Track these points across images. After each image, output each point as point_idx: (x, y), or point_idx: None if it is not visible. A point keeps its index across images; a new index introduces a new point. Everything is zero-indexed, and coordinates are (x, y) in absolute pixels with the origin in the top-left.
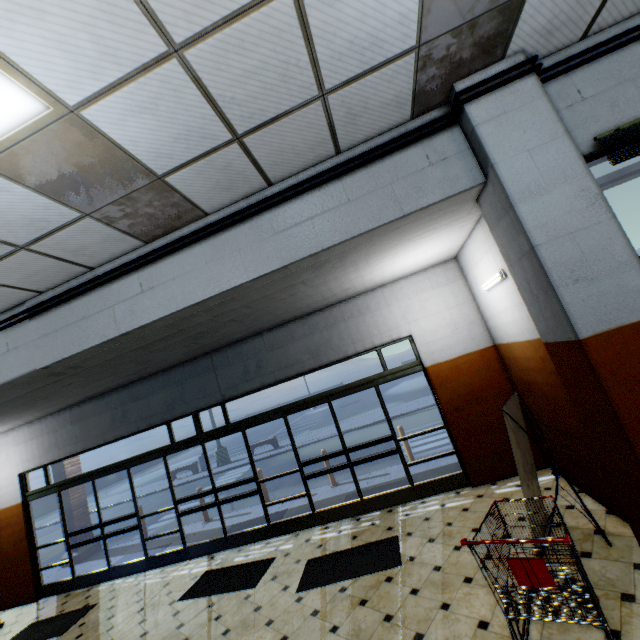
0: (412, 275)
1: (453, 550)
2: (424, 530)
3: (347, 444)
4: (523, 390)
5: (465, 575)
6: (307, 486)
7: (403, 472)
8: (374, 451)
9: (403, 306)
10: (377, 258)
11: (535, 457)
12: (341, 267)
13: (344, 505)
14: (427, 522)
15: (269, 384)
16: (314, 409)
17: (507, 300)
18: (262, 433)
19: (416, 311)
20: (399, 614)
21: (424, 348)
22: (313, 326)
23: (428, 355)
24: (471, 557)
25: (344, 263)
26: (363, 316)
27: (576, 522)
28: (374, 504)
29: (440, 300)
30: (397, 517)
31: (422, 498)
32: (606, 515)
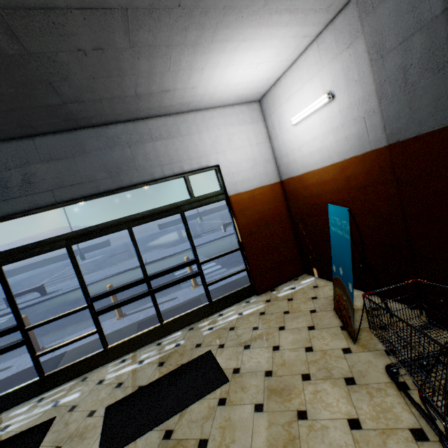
0: (223, 107)
1: (274, 351)
2: (235, 339)
3: (124, 282)
4: (303, 215)
5: (300, 373)
6: (98, 322)
7: (190, 294)
8: (153, 283)
9: (213, 136)
10: (225, 33)
11: (298, 267)
12: (186, 16)
13: (143, 333)
14: (234, 331)
15: (44, 205)
16: (83, 260)
17: (322, 127)
18: (25, 285)
19: (224, 143)
20: (256, 445)
21: (229, 178)
22: (112, 140)
23: (232, 185)
24: (294, 353)
25: (195, 5)
26: (173, 138)
27: (354, 305)
28: (175, 326)
29: (245, 136)
30: (202, 333)
31: (218, 312)
32: (370, 297)
